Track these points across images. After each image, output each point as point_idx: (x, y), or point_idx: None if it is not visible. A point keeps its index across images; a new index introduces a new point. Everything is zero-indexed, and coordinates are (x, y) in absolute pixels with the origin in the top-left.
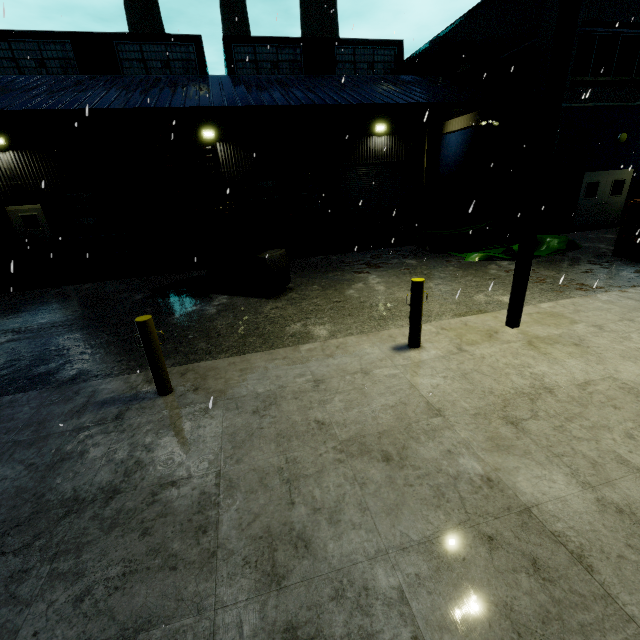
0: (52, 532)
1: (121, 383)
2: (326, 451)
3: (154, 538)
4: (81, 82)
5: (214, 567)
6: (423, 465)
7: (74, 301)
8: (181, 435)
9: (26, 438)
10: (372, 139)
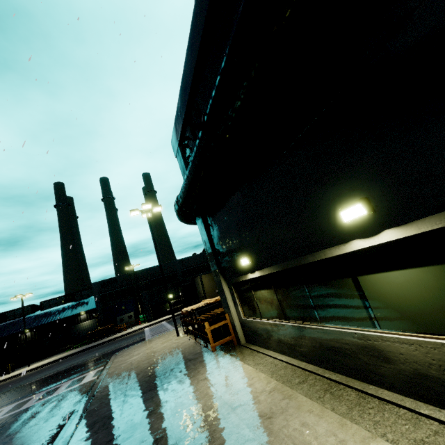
0: None
1: None
2: None
3: None
4: None
5: None
6: None
7: None
8: None
9: None
10: (81, 316)
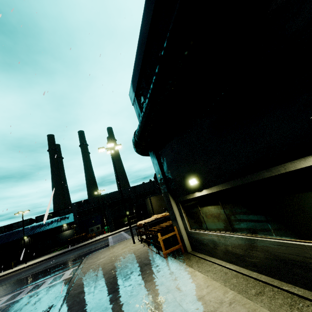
0: None
1: None
2: None
3: None
4: (0, 237)
5: None
6: None
7: None
8: None
9: None
10: (63, 227)
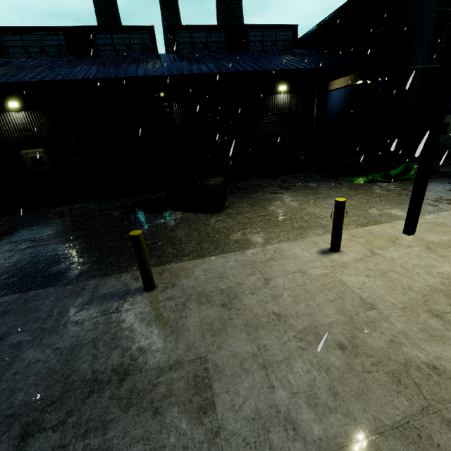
0: (80, 410)
1: (115, 281)
2: (289, 339)
3: (164, 417)
4: (72, 61)
5: (220, 447)
6: (373, 353)
7: (70, 217)
8: (169, 324)
9: (50, 326)
10: (276, 96)
